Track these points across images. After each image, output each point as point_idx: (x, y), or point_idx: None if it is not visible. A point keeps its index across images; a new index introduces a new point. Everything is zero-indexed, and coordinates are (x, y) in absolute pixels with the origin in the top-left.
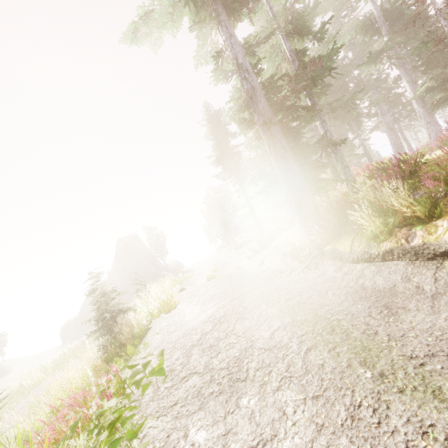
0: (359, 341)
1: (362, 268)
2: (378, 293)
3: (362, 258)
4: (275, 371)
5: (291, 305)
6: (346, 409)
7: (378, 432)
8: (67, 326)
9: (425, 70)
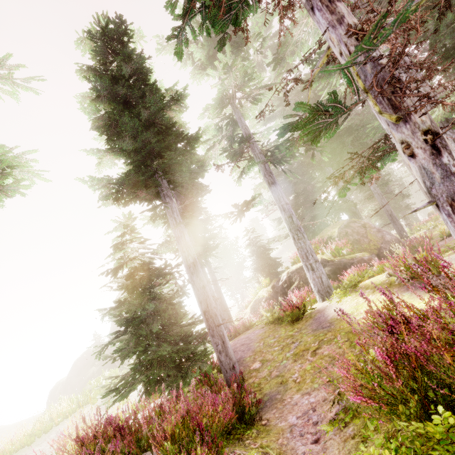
0: None
1: None
2: None
3: None
4: None
5: None
6: None
7: None
8: (55, 389)
9: (453, 68)
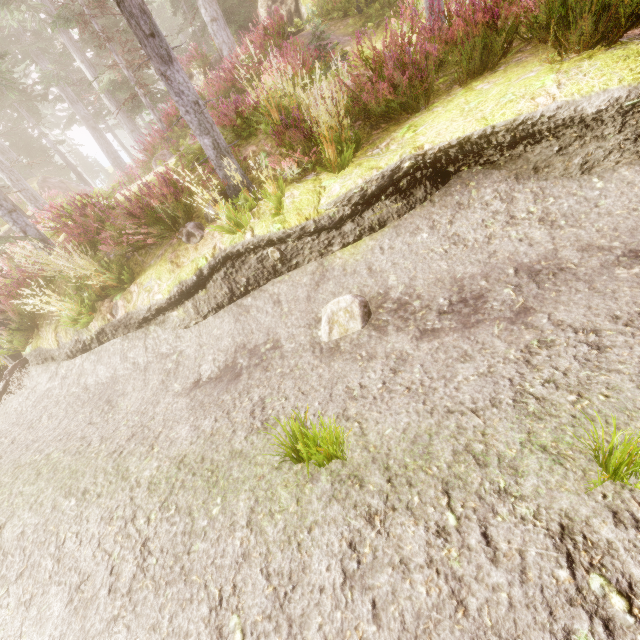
0: (68, 468)
1: (82, 362)
2: (102, 387)
3: (77, 350)
4: None
5: None
6: (53, 558)
7: (80, 552)
8: None
9: (100, 51)
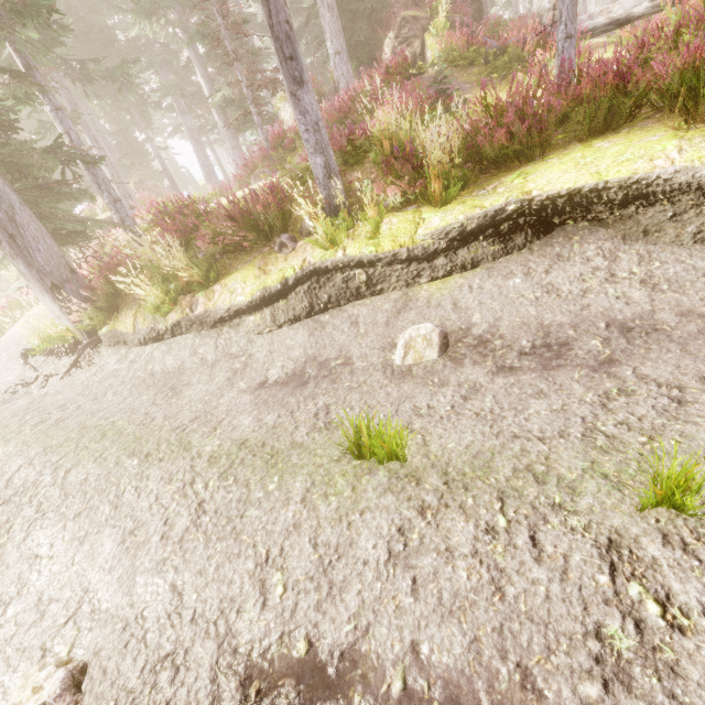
0: (132, 434)
1: (152, 350)
2: (168, 376)
3: (150, 338)
4: (19, 522)
5: (44, 429)
6: (111, 504)
7: (137, 503)
8: None
9: (222, 68)
